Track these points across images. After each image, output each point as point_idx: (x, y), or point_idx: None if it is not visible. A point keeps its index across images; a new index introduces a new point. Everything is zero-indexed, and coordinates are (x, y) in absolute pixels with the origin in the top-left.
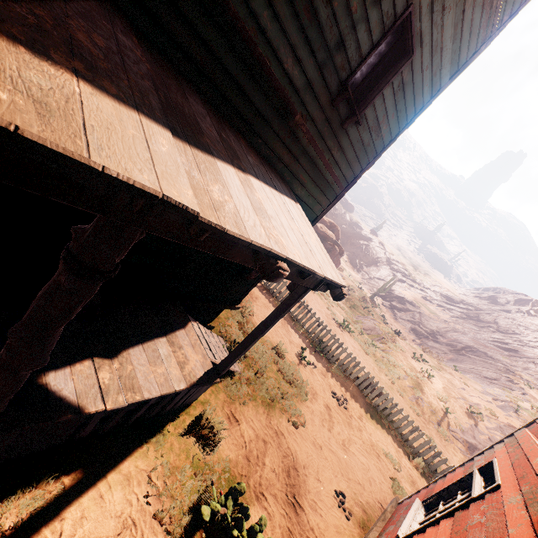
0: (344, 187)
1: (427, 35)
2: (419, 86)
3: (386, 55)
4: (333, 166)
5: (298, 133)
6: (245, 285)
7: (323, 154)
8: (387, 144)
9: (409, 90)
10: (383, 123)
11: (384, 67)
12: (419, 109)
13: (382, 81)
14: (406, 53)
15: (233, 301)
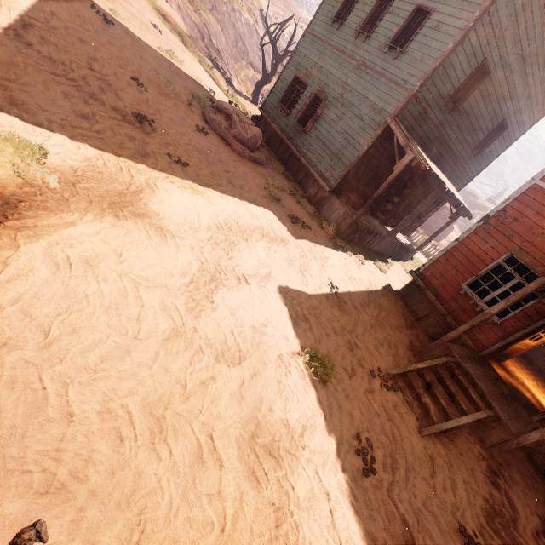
0: (471, 177)
1: (514, 121)
2: (512, 134)
3: (495, 132)
4: (468, 171)
5: (457, 163)
6: (417, 224)
7: (464, 167)
8: (496, 157)
9: (507, 137)
10: (493, 151)
11: (494, 133)
12: (513, 141)
13: (493, 139)
14: (504, 128)
15: (409, 232)
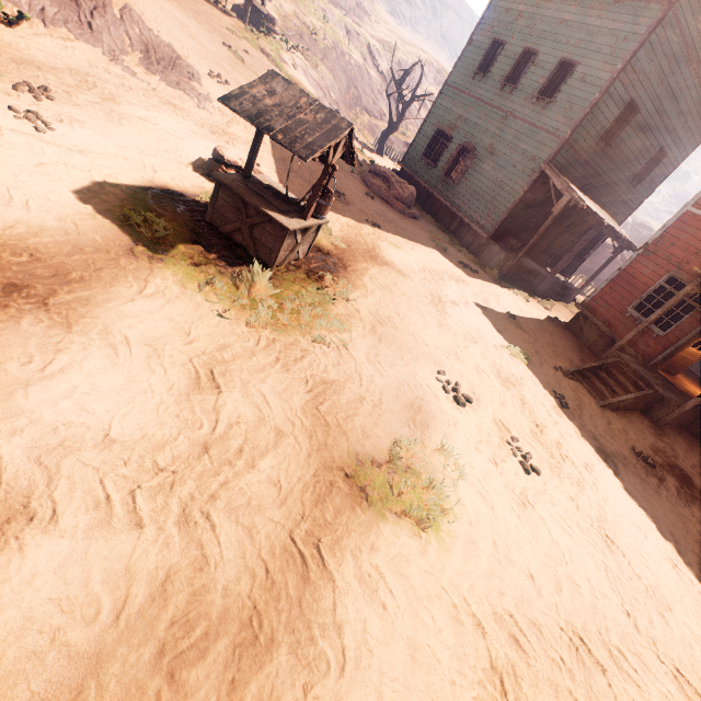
0: (634, 208)
1: (673, 147)
2: (673, 160)
3: (653, 160)
4: (628, 202)
5: (615, 196)
6: (577, 265)
7: (624, 199)
8: (658, 184)
9: (668, 163)
10: (655, 179)
11: (653, 162)
12: (676, 166)
13: (652, 167)
14: (663, 155)
15: (568, 274)
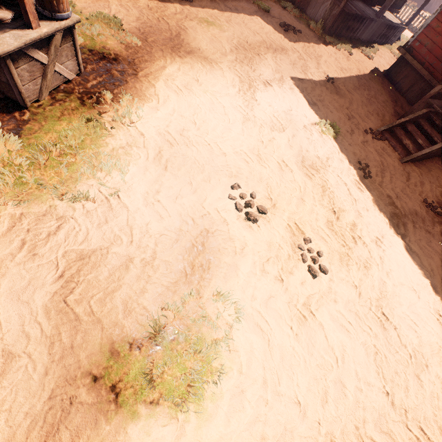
0: None
1: None
2: None
3: None
4: None
5: None
6: None
7: None
8: None
9: None
10: None
11: None
12: None
13: None
14: None
15: (398, 8)
